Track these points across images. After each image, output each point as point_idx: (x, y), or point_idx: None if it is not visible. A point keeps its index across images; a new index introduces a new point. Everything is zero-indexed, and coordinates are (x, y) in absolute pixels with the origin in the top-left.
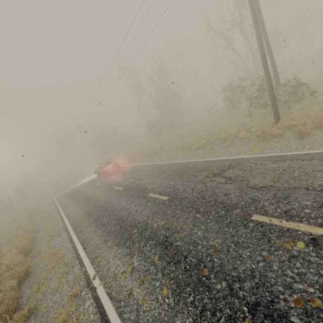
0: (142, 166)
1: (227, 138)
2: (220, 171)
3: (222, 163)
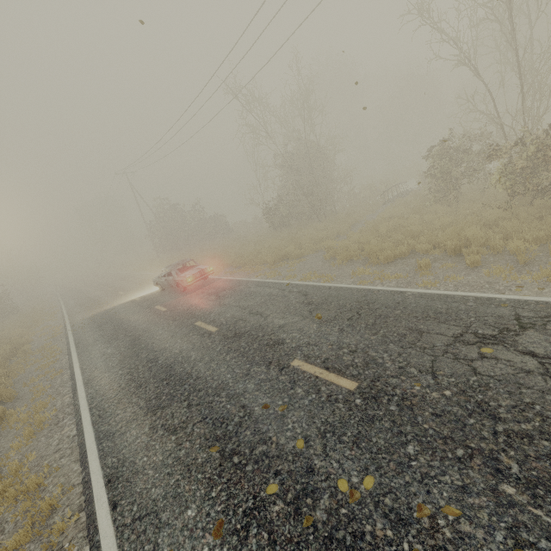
0: (259, 284)
1: (464, 248)
2: (499, 332)
3: (486, 307)
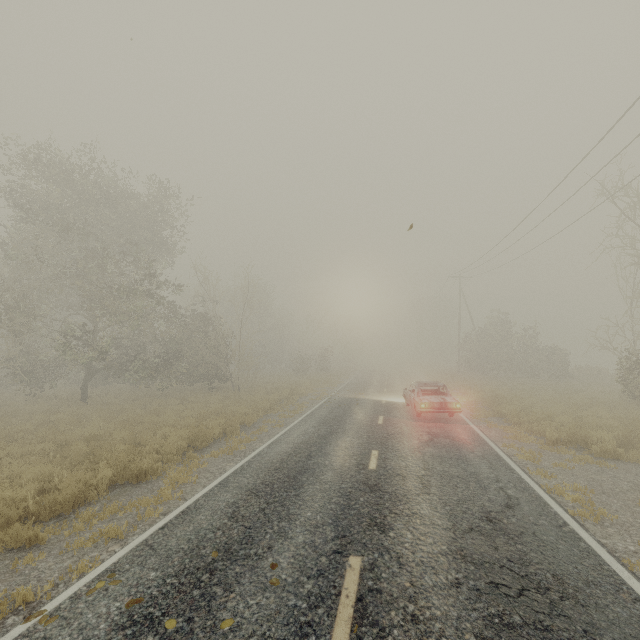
0: (486, 455)
1: None
2: None
3: None
